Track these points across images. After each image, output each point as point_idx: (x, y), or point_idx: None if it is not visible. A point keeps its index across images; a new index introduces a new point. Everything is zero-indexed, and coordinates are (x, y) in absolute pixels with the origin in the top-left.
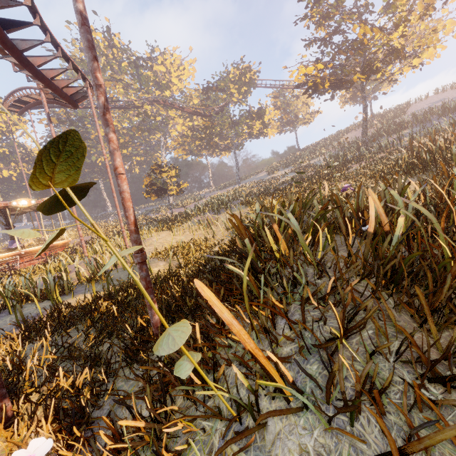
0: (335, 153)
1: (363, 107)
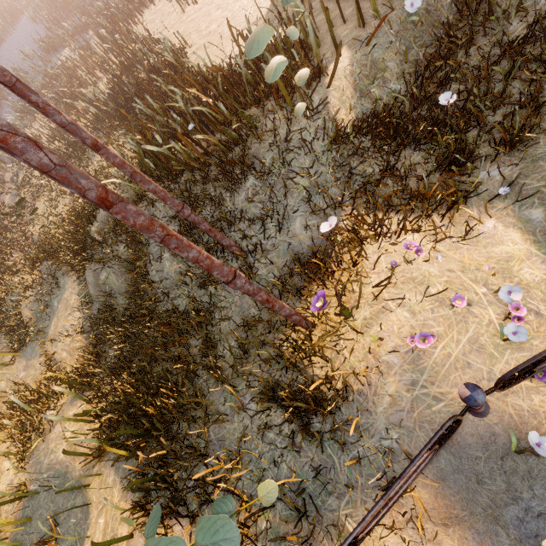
0: None
1: None
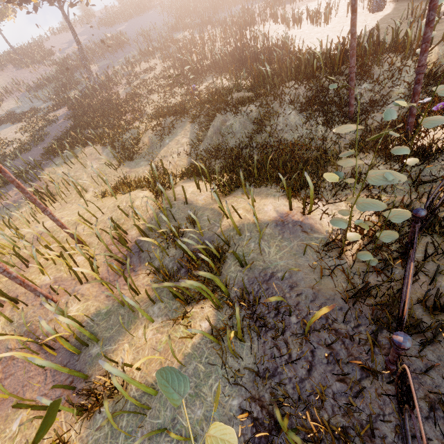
0: (54, 89)
1: (72, 30)
